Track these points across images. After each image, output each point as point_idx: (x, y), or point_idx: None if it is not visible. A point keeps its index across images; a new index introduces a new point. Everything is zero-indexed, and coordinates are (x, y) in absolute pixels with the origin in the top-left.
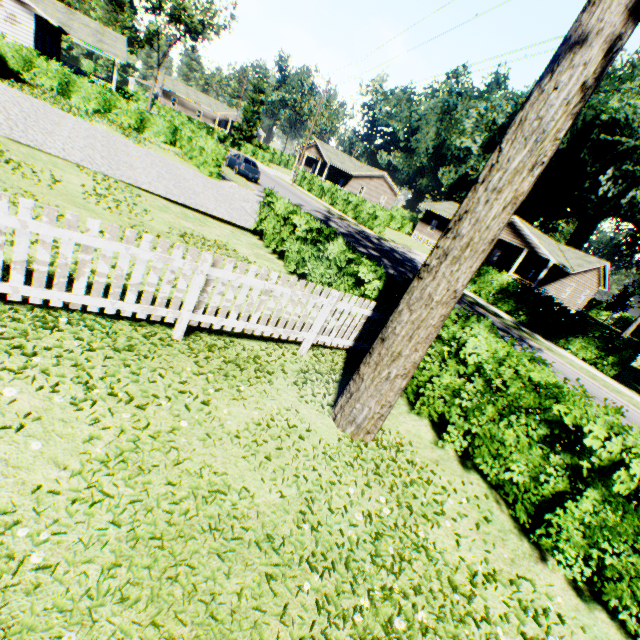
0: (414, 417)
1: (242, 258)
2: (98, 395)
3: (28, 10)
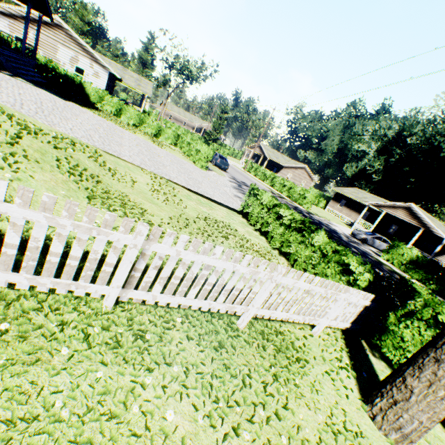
0: None
1: (241, 236)
2: (220, 408)
3: (106, 70)
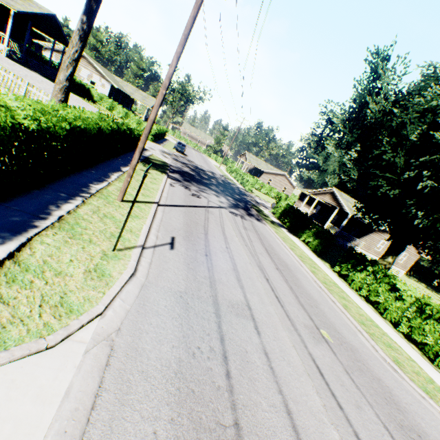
0: None
1: None
2: None
3: (109, 83)
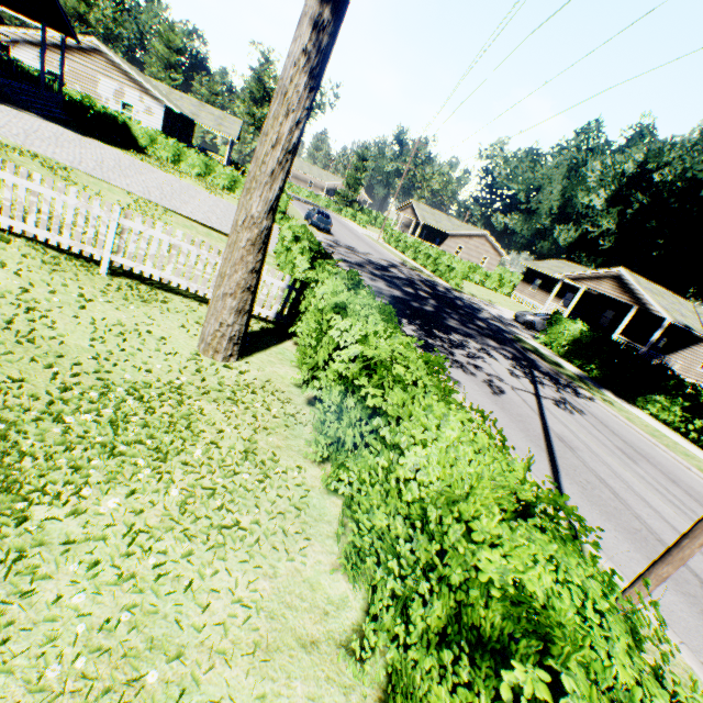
0: (296, 370)
1: None
2: (8, 272)
3: (161, 103)
